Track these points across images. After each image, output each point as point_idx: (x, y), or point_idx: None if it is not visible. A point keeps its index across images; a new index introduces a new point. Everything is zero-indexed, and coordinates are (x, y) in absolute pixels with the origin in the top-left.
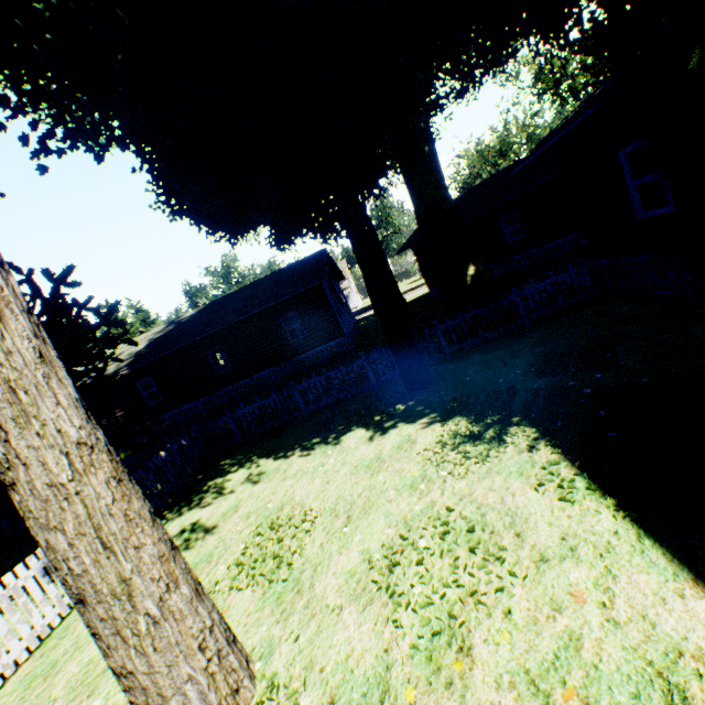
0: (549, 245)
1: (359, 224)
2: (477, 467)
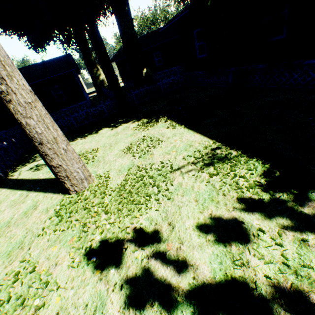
0: (171, 69)
1: (100, 38)
2: (151, 128)
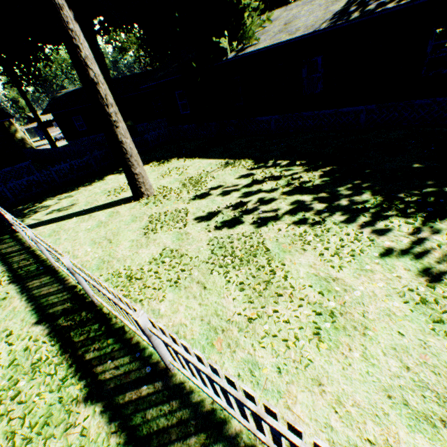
0: (137, 125)
1: None
2: (168, 165)
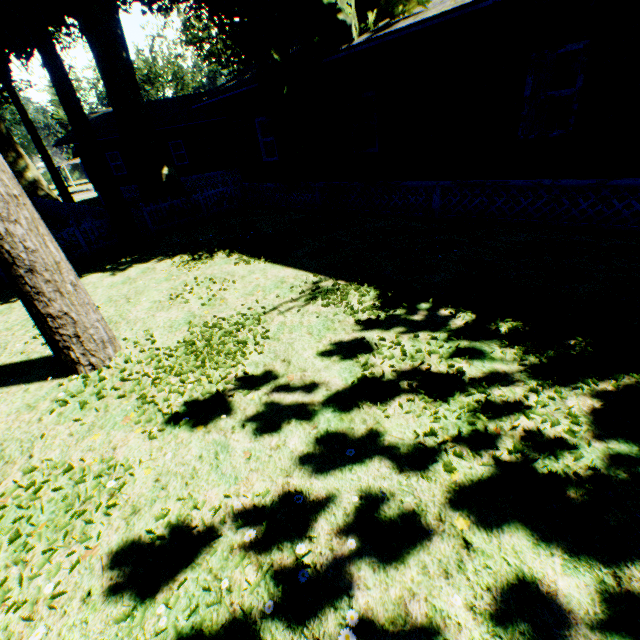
0: (208, 174)
1: (77, 98)
2: (204, 267)
